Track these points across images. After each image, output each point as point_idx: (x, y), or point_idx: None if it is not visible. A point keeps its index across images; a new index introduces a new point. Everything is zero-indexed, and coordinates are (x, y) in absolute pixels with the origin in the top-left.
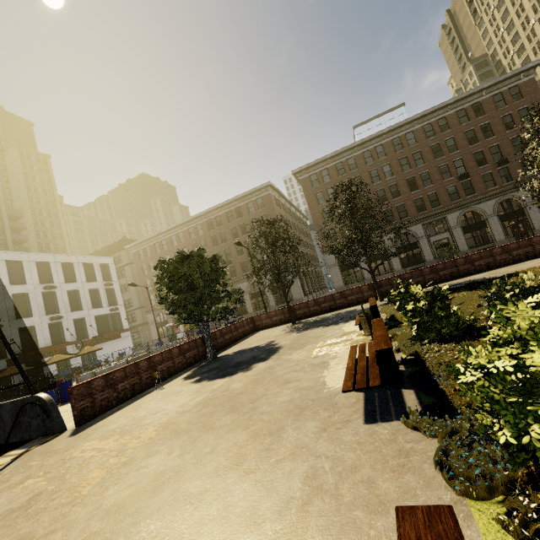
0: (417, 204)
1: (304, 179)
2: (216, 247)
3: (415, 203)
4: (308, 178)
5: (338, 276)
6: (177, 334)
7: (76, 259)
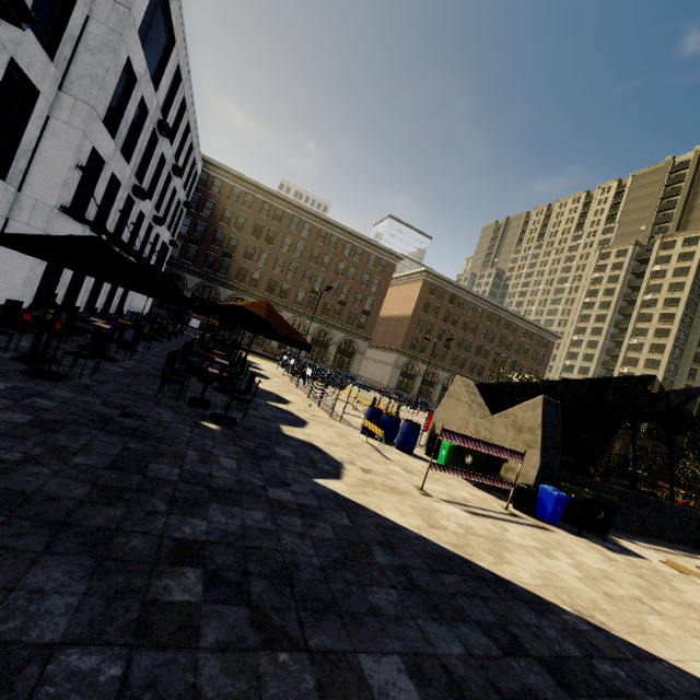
0: (471, 365)
1: (427, 281)
2: (312, 264)
3: (471, 364)
4: (430, 283)
5: (396, 378)
6: (194, 320)
7: (196, 145)
